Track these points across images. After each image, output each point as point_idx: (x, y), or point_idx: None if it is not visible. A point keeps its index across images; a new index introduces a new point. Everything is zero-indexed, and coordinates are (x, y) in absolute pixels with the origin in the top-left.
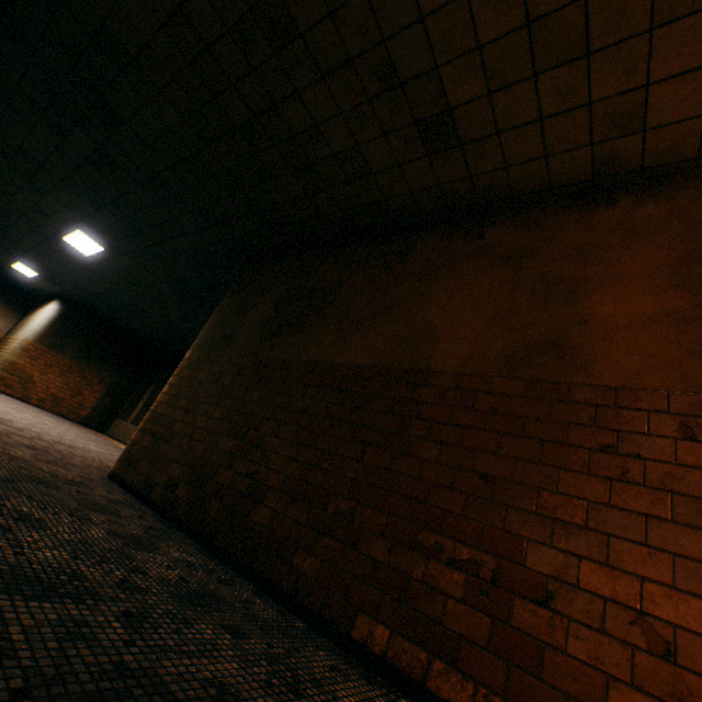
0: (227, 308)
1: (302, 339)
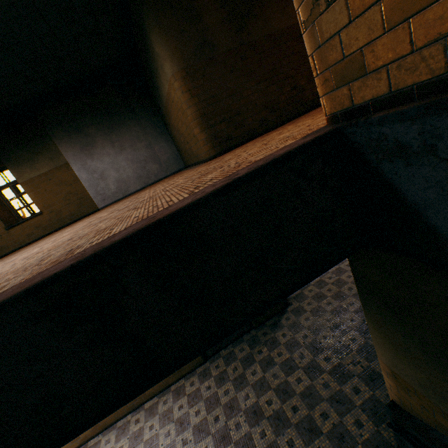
0: (174, 23)
1: (263, 22)
